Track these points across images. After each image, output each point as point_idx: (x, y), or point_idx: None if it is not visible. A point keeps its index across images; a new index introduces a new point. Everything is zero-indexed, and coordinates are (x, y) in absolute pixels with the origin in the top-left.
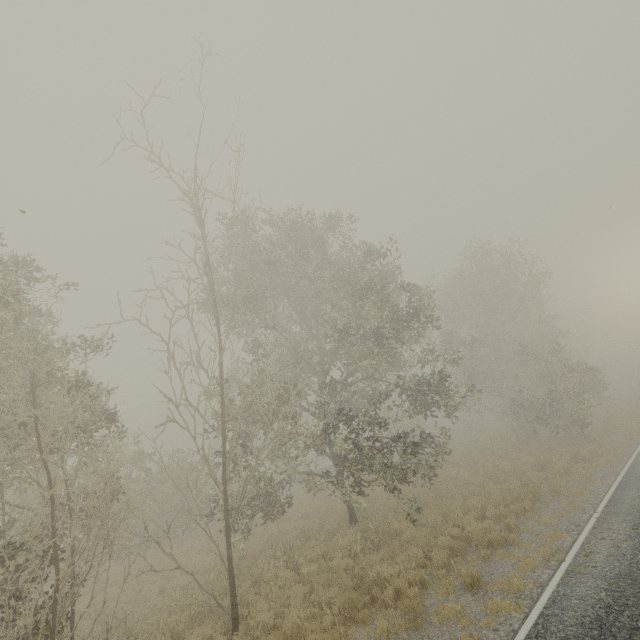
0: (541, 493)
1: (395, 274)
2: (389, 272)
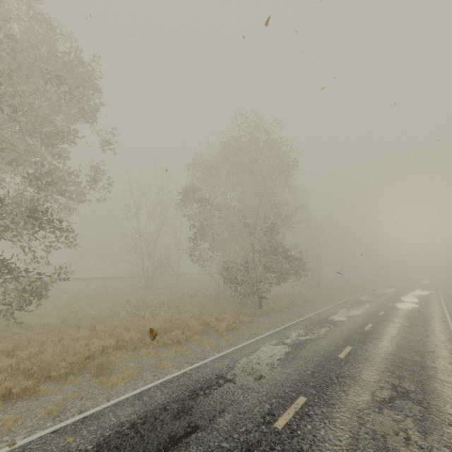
0: (105, 364)
1: (76, 71)
2: (63, 62)
